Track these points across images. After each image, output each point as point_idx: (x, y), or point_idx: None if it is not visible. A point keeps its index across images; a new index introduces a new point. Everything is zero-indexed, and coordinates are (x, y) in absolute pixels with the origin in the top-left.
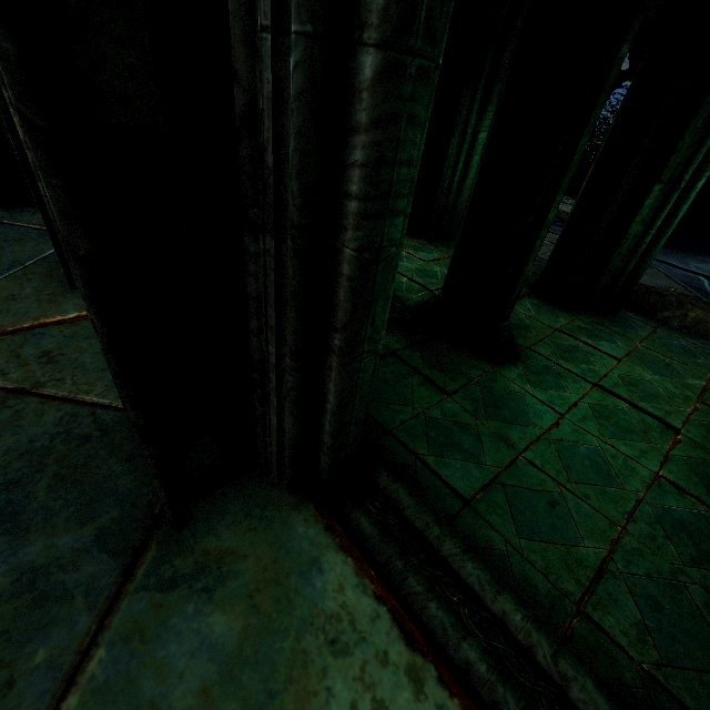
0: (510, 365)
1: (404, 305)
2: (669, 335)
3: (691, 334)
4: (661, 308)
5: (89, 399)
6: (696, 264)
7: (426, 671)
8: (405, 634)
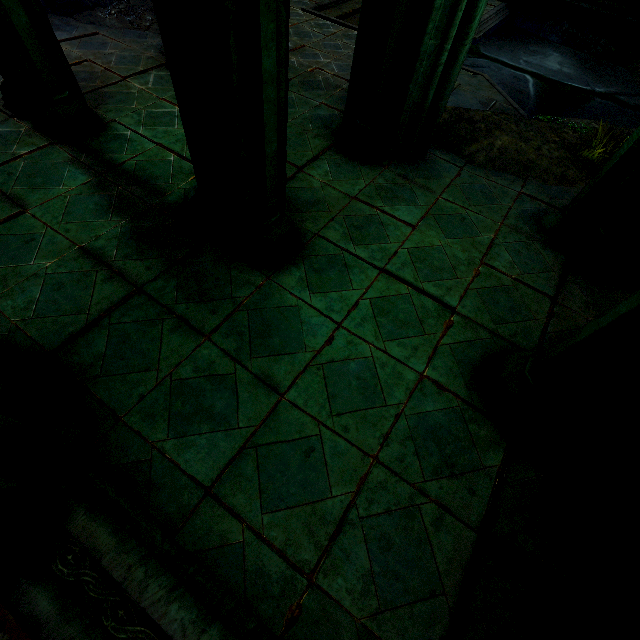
0: (291, 267)
1: (164, 204)
2: (473, 176)
3: (495, 169)
4: (470, 141)
5: None
6: (526, 58)
7: None
8: None
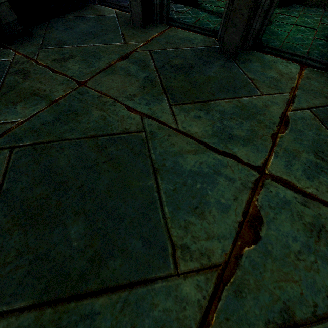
0: (270, 25)
1: None
2: (308, 8)
3: (314, 7)
4: None
5: (191, 47)
6: None
7: (289, 62)
8: (284, 60)
